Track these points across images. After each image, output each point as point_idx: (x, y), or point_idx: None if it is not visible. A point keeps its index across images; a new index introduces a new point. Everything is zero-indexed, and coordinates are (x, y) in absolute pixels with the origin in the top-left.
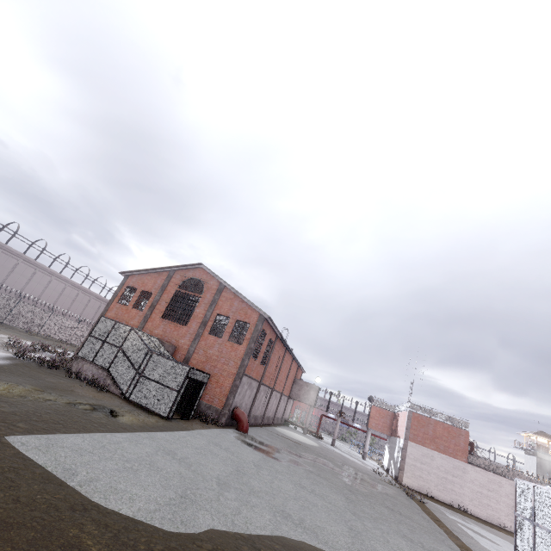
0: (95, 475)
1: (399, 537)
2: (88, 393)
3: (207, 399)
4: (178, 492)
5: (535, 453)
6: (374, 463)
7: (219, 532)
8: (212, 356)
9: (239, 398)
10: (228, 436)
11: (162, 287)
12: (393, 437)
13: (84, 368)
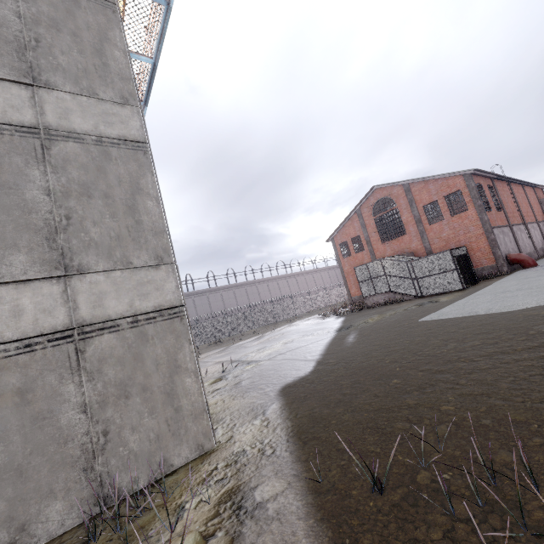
0: (486, 308)
1: None
2: (400, 305)
3: (474, 266)
4: None
5: None
6: None
7: None
8: (448, 237)
9: (503, 247)
10: (525, 273)
11: (361, 226)
12: None
13: (375, 300)
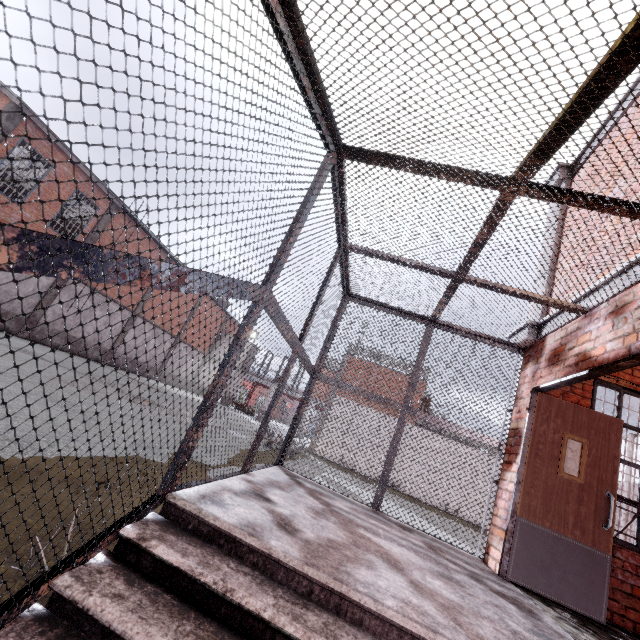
0: None
1: None
2: None
3: None
4: None
5: None
6: None
7: None
8: None
9: None
10: None
11: None
12: None
13: None
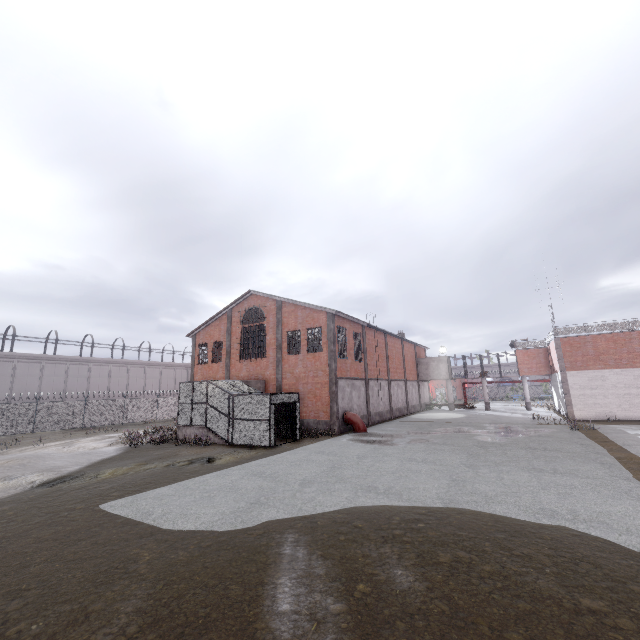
0: (169, 510)
1: (523, 472)
2: (191, 452)
3: (312, 416)
4: (250, 501)
5: None
6: (543, 410)
7: (279, 520)
8: (300, 375)
9: (345, 402)
10: (339, 442)
11: (227, 331)
12: (553, 375)
13: (188, 432)
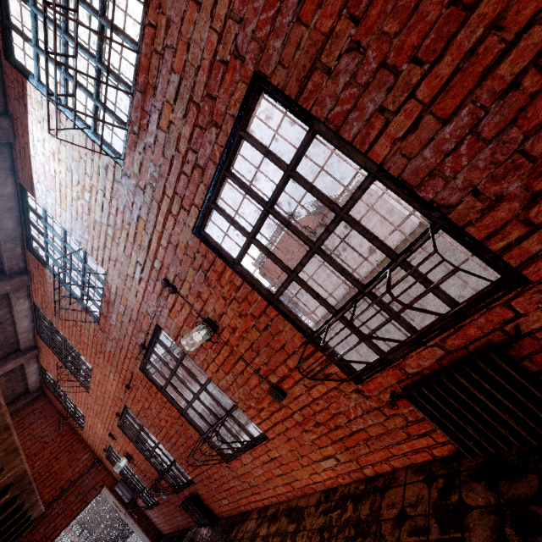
0: None
1: None
2: None
3: None
4: None
5: None
6: None
7: None
8: None
9: None
10: None
11: None
12: None
13: None
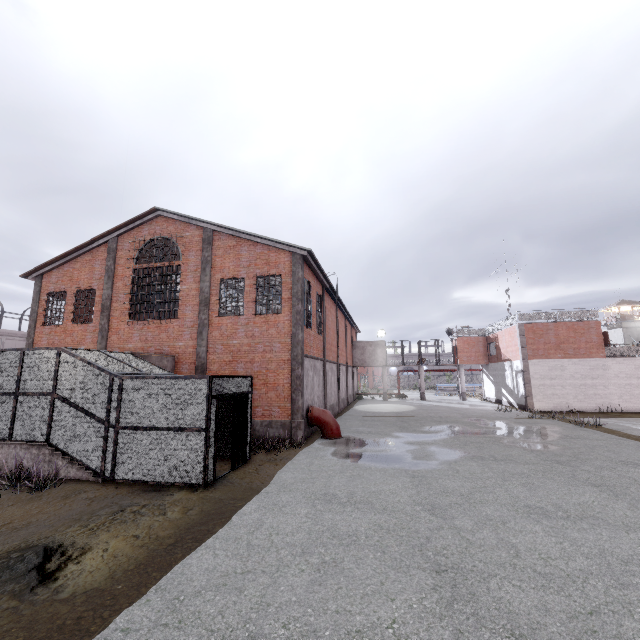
0: None
1: None
2: None
3: (259, 414)
4: None
5: (619, 325)
6: (475, 400)
7: None
8: (240, 349)
9: (308, 392)
10: (326, 461)
11: (106, 272)
12: (496, 364)
13: (0, 456)
